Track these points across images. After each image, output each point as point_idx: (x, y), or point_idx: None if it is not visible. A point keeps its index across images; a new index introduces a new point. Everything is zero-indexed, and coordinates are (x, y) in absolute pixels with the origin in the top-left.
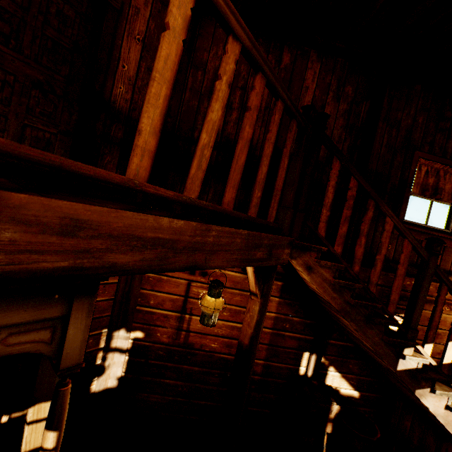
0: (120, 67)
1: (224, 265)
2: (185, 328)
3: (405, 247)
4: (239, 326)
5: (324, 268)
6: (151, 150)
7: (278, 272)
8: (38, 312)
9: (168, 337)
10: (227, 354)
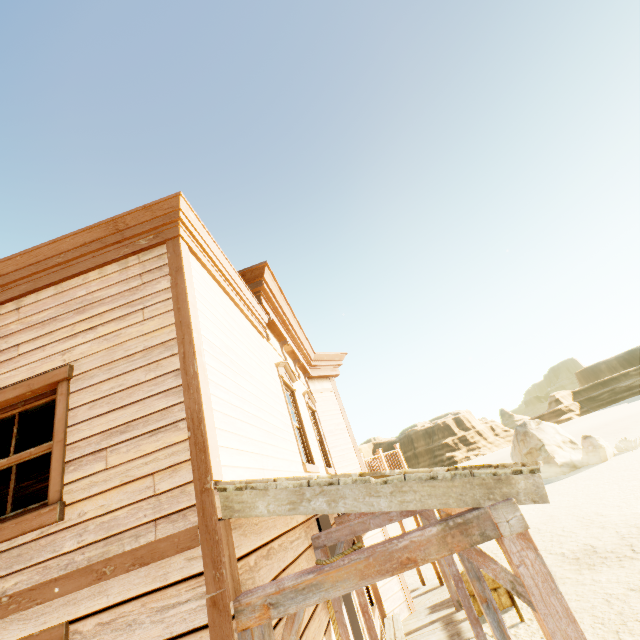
0: None
1: None
2: None
3: None
4: None
5: None
6: None
7: None
8: None
9: None
10: None
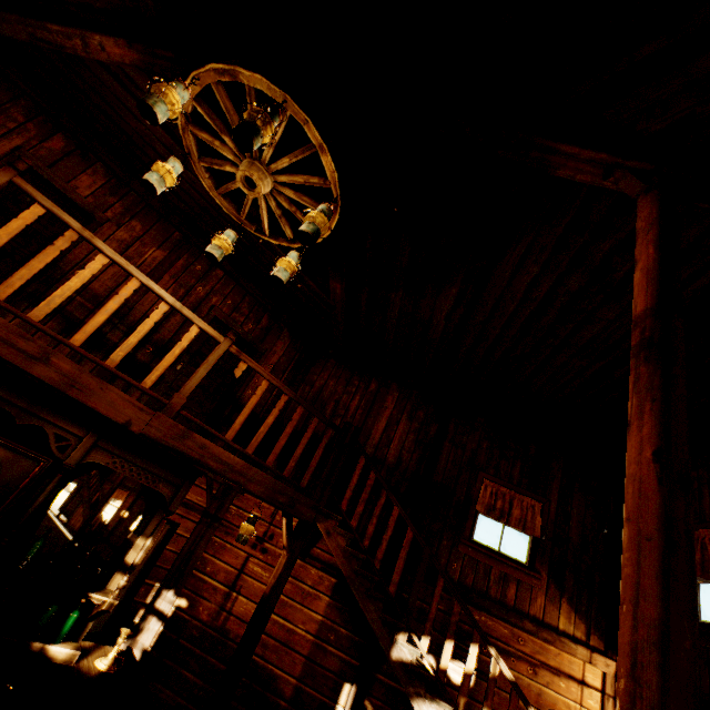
0: (253, 380)
1: (255, 492)
2: (228, 608)
3: (407, 533)
4: (281, 622)
5: (340, 536)
6: (237, 430)
7: (335, 567)
8: (175, 479)
9: (208, 615)
10: (260, 657)
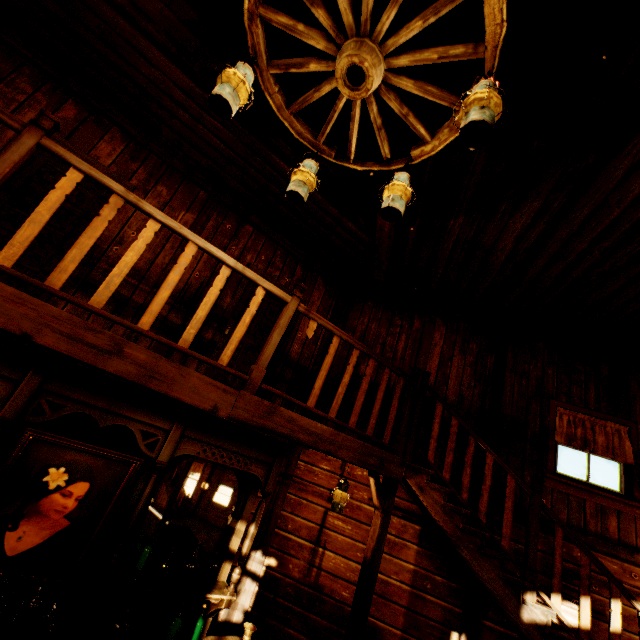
0: (297, 334)
1: (346, 459)
2: (317, 564)
3: (508, 481)
4: None
5: (434, 491)
6: (317, 395)
7: (416, 514)
8: (265, 457)
9: (299, 572)
10: None
